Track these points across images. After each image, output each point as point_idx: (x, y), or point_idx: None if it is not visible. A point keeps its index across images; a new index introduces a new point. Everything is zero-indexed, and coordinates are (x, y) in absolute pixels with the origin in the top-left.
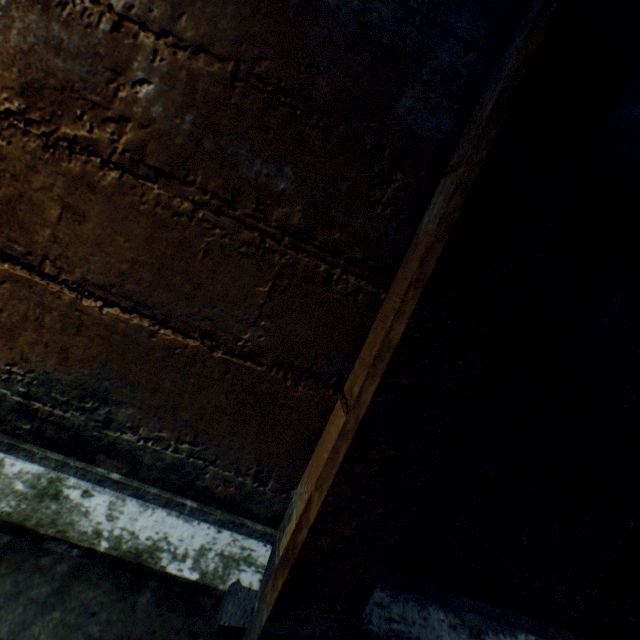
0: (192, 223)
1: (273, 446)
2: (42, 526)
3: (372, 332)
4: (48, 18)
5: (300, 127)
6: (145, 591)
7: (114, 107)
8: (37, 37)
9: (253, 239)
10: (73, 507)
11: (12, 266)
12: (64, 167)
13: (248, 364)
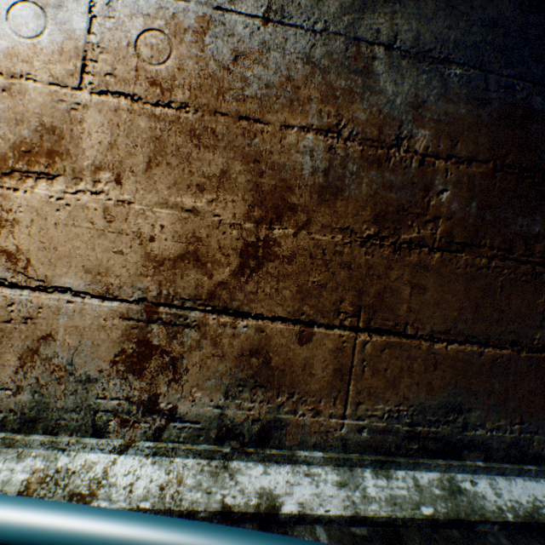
0: (488, 271)
1: None
2: (468, 515)
3: None
4: (381, 170)
5: (538, 188)
6: None
7: (428, 212)
8: (376, 184)
9: (526, 269)
10: (473, 495)
11: (386, 336)
12: (406, 260)
13: (542, 355)
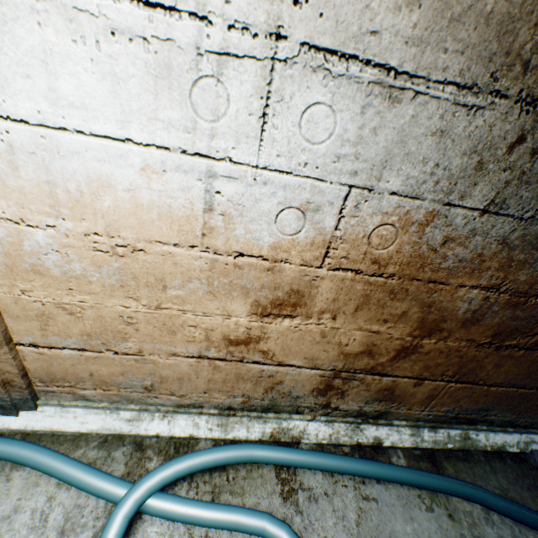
0: None
1: None
2: (469, 447)
3: None
4: (514, 309)
5: None
6: (505, 458)
7: (532, 331)
8: (506, 317)
9: None
10: (474, 440)
11: (464, 384)
12: (499, 354)
13: None
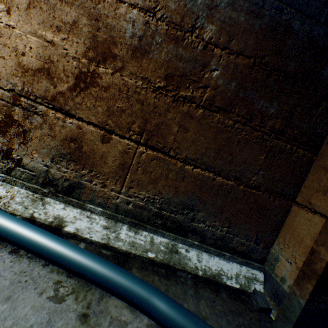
0: (232, 130)
1: (263, 227)
2: (175, 265)
3: (312, 174)
4: (177, 46)
5: (280, 84)
6: (222, 292)
7: (202, 82)
8: (172, 54)
9: (258, 135)
10: (184, 256)
11: (156, 153)
12: (180, 109)
13: (253, 191)
